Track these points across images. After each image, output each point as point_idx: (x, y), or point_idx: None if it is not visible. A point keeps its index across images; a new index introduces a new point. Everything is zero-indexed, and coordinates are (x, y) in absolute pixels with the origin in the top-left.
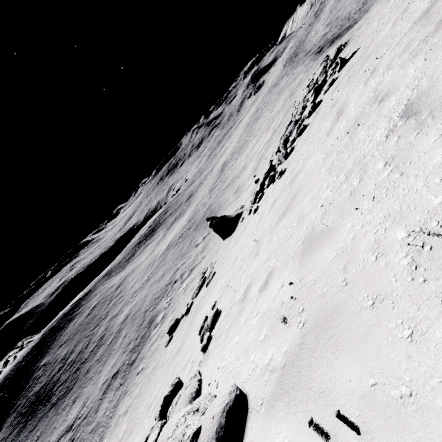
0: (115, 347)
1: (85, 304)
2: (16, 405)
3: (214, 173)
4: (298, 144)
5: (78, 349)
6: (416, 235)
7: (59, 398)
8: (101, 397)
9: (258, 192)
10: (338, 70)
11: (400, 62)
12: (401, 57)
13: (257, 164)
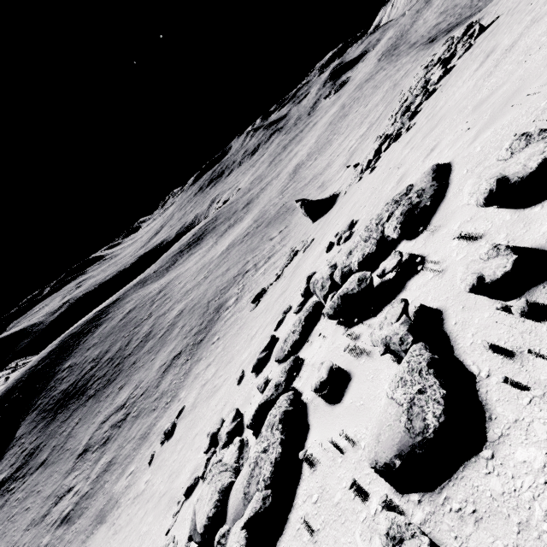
0: (171, 337)
1: (115, 310)
2: (36, 404)
3: (282, 176)
4: (427, 104)
5: (115, 348)
6: None
7: (97, 389)
8: (160, 376)
9: (370, 160)
10: (474, 37)
11: None
12: None
13: (348, 157)
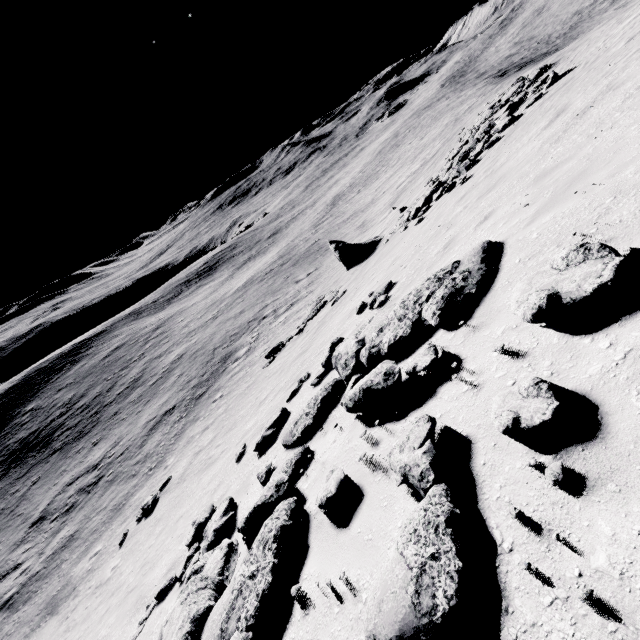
0: (164, 387)
1: (99, 345)
2: None
3: (319, 206)
4: (487, 154)
5: (94, 392)
6: None
7: (66, 442)
8: (146, 433)
9: (419, 208)
10: (547, 85)
11: (637, 63)
12: (638, 60)
13: (395, 197)
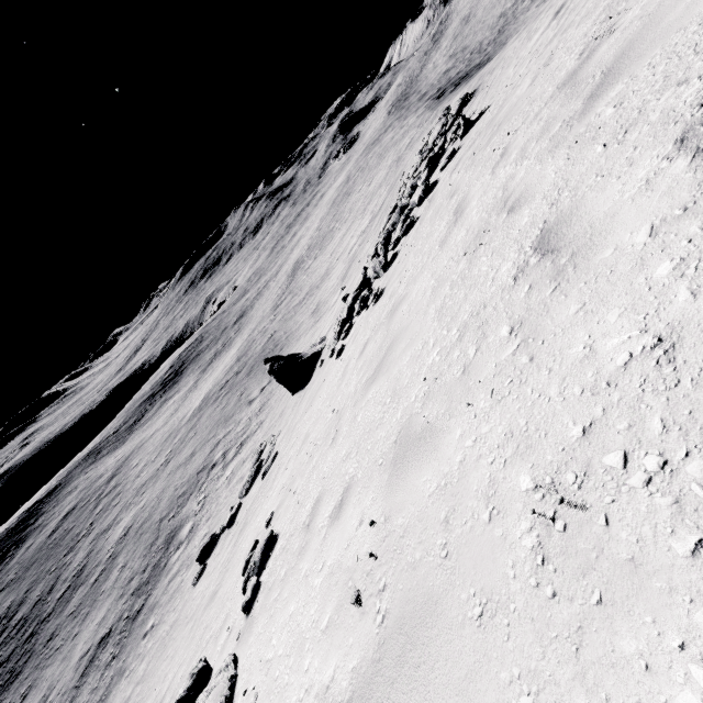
0: (105, 588)
1: (50, 510)
2: None
3: (280, 277)
4: (402, 249)
5: (34, 595)
6: (545, 490)
7: None
8: (76, 683)
9: (345, 320)
10: (460, 135)
11: (538, 150)
12: (539, 142)
13: (347, 267)
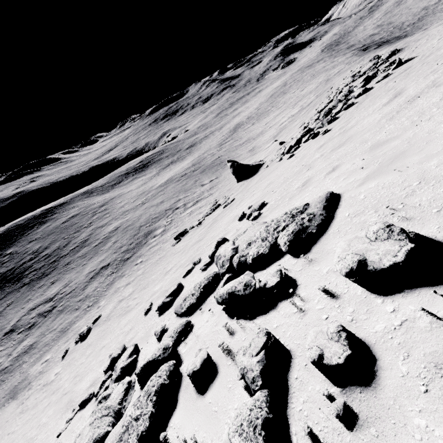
0: (103, 249)
1: (61, 213)
2: None
3: (224, 130)
4: (344, 115)
5: (54, 246)
6: None
7: (32, 279)
8: (88, 280)
9: (292, 146)
10: (393, 68)
11: None
12: None
13: (278, 132)
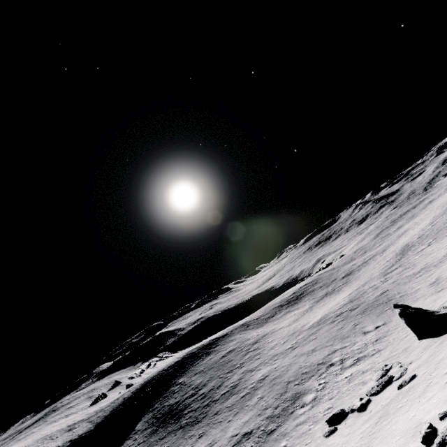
0: (249, 404)
1: (222, 345)
2: (154, 405)
3: (388, 254)
4: None
5: (210, 385)
6: None
7: (187, 422)
8: None
9: None
10: None
11: None
12: None
13: None
